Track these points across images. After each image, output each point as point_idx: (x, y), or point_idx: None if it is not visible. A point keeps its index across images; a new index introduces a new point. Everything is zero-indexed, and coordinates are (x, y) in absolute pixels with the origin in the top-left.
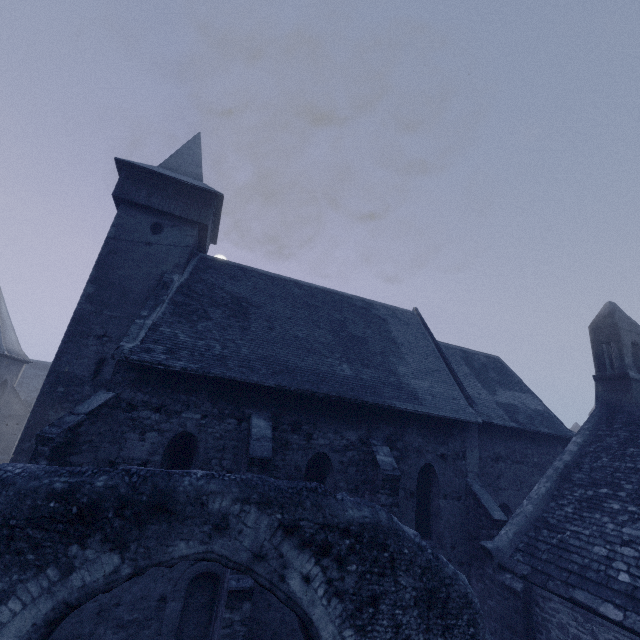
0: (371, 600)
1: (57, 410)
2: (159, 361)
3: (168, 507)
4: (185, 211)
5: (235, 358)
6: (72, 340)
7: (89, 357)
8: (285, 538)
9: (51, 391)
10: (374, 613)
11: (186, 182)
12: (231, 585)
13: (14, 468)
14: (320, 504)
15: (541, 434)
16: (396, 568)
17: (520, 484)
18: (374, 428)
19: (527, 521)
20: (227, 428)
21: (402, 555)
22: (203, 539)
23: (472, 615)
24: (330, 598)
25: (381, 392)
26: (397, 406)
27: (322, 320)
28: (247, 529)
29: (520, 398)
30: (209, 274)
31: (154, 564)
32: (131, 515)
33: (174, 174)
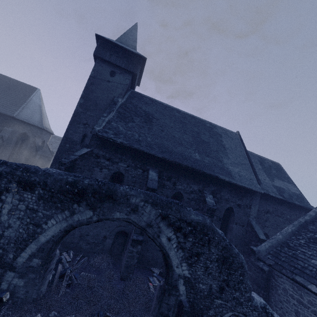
0: (196, 254)
1: (66, 154)
2: (110, 137)
3: (113, 197)
4: (127, 65)
5: (144, 142)
6: (73, 124)
7: (79, 133)
8: (161, 220)
9: (64, 145)
10: (197, 260)
11: (128, 49)
12: (134, 237)
13: (52, 170)
14: (179, 210)
15: (294, 205)
16: (210, 244)
17: (276, 226)
18: (206, 186)
19: (277, 242)
20: (137, 173)
21: (214, 239)
22: (126, 213)
23: (243, 272)
24: (178, 249)
25: (213, 169)
26: (220, 177)
27: (188, 130)
28: (145, 213)
29: (287, 185)
30: (135, 100)
31: (106, 218)
32: (98, 197)
33: (123, 45)
